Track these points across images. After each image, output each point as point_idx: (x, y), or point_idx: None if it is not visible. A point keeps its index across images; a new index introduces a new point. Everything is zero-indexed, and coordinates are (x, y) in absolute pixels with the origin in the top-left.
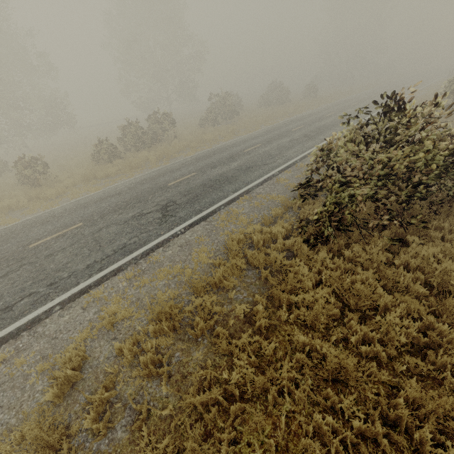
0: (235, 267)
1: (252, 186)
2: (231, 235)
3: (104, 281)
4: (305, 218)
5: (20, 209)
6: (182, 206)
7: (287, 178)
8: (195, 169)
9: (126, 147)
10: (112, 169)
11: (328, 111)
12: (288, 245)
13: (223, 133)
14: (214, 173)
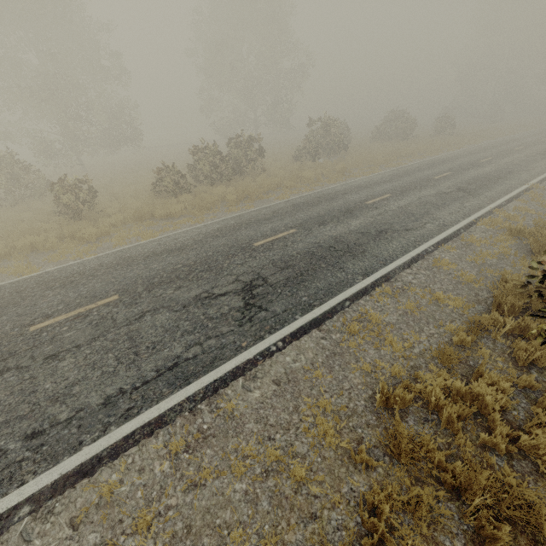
0: (415, 499)
1: (393, 269)
2: (386, 389)
3: (128, 447)
4: (528, 363)
5: (47, 251)
6: (278, 289)
7: (452, 260)
8: (294, 222)
9: (198, 178)
10: (176, 207)
11: (480, 155)
12: (522, 444)
13: (328, 172)
14: (325, 234)
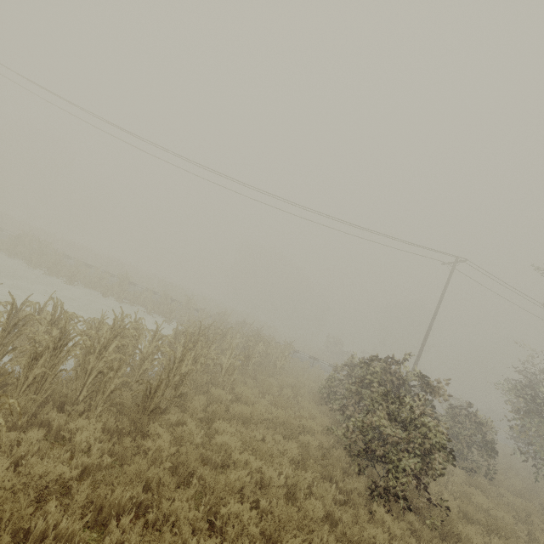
0: None
1: None
2: None
3: None
4: None
5: None
6: None
7: None
8: None
9: None
10: None
11: None
12: None
13: None
14: None
